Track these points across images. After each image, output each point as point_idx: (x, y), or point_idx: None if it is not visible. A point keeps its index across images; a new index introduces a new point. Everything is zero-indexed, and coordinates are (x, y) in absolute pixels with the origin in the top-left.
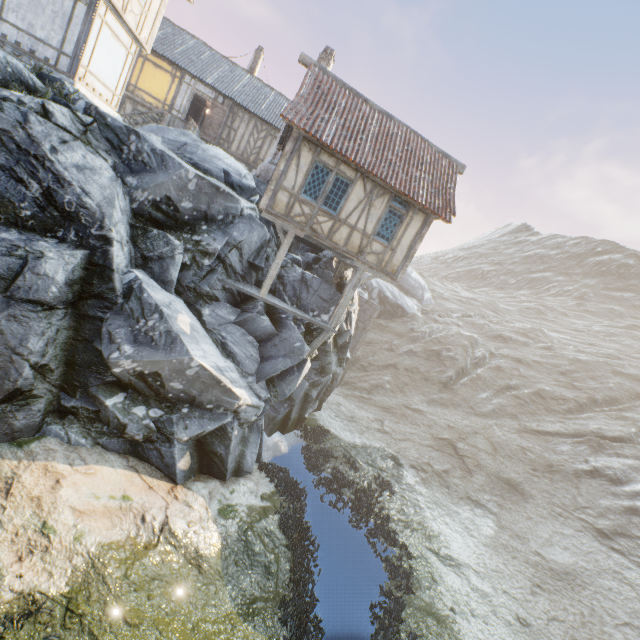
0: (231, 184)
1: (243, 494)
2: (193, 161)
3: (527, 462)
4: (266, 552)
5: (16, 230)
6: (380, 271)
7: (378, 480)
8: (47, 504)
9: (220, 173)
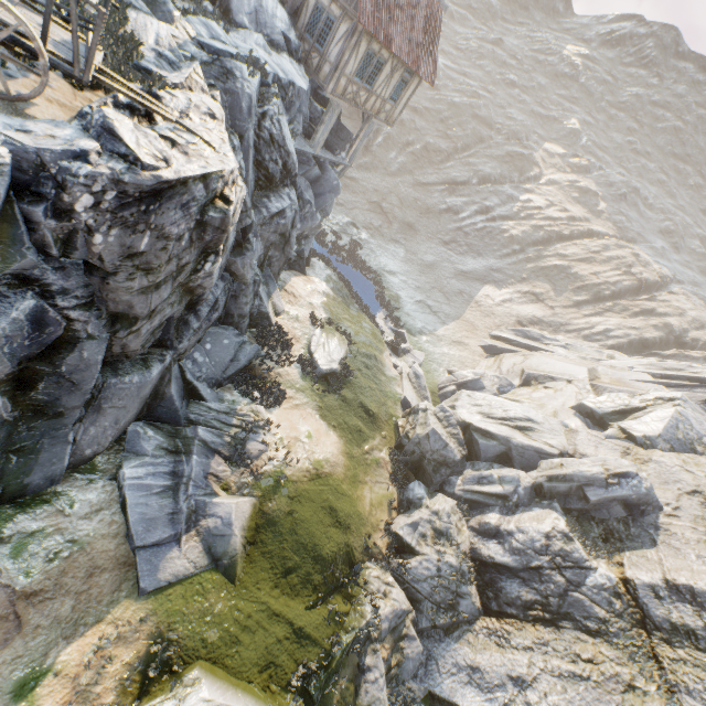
0: (291, 52)
1: (321, 271)
2: (270, 38)
3: (417, 209)
4: (343, 291)
5: (279, 192)
6: (386, 124)
7: (352, 242)
8: (302, 297)
9: (283, 40)
